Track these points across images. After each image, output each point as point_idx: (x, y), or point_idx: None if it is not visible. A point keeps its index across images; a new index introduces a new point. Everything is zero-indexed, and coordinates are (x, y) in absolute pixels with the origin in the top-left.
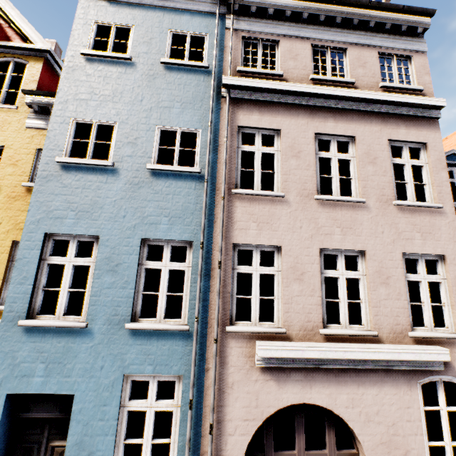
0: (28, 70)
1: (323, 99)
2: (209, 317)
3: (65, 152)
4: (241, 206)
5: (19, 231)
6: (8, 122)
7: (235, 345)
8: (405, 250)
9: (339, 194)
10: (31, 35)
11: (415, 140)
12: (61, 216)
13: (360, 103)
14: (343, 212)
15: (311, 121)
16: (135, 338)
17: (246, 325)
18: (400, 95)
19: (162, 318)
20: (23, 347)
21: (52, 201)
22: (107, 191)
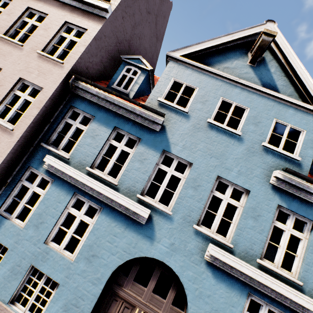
0: None
1: None
2: None
3: None
4: None
5: None
6: None
7: None
8: (23, 77)
9: (17, 40)
10: None
11: (82, 26)
12: None
13: None
14: (8, 47)
15: (31, 1)
16: None
17: None
18: None
19: None
20: None
21: None
22: None
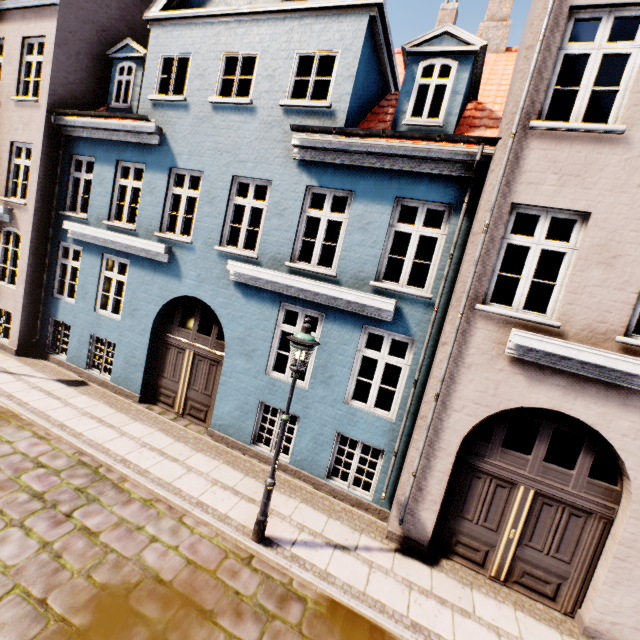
0: None
1: None
2: None
3: None
4: None
5: None
6: None
7: None
8: (13, 139)
9: None
10: None
11: (39, 34)
12: None
13: (8, 2)
14: None
15: None
16: None
17: None
18: None
19: None
20: None
21: None
22: None
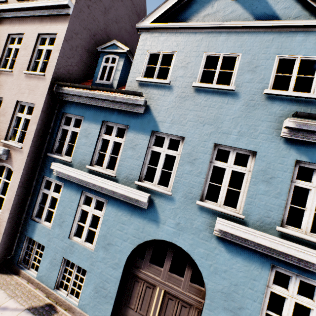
0: None
1: (16, 12)
2: None
3: None
4: None
5: None
6: None
7: None
8: (19, 99)
9: (8, 68)
10: None
11: (52, 32)
12: None
13: (31, 11)
14: (3, 77)
15: (9, 27)
16: None
17: None
18: (45, 1)
19: None
20: None
21: None
22: None
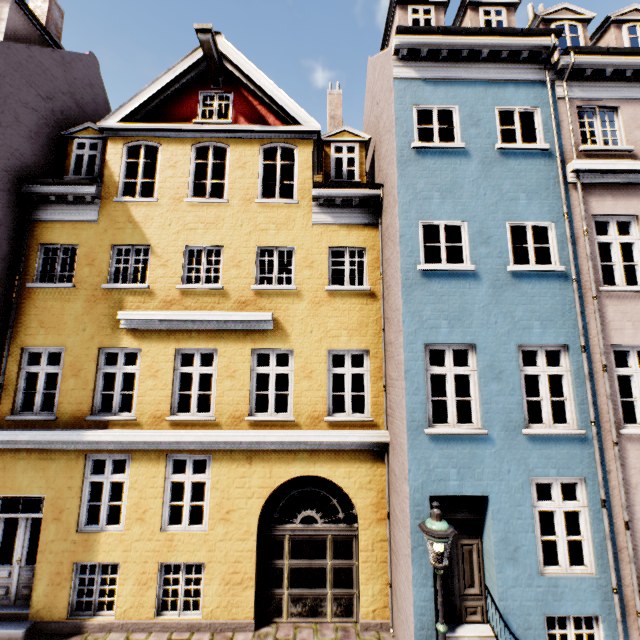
0: (299, 157)
1: None
2: (600, 421)
3: (421, 259)
4: (612, 304)
5: (331, 339)
6: (292, 220)
7: (631, 447)
8: None
9: None
10: (298, 115)
11: None
12: (435, 325)
13: None
14: None
15: None
16: (532, 443)
17: (635, 428)
18: None
19: (550, 424)
20: (433, 454)
21: (422, 311)
22: (473, 297)
